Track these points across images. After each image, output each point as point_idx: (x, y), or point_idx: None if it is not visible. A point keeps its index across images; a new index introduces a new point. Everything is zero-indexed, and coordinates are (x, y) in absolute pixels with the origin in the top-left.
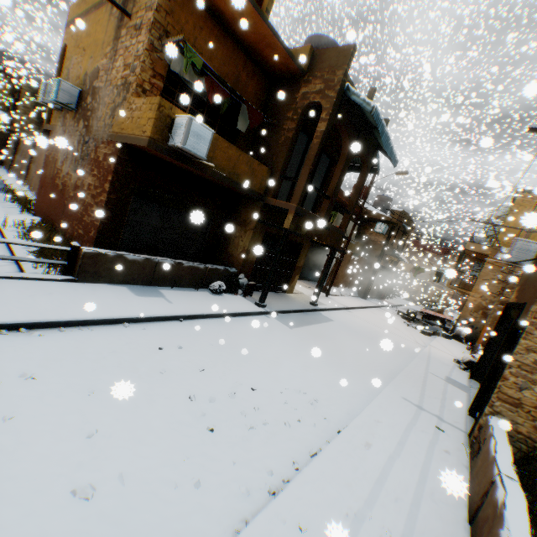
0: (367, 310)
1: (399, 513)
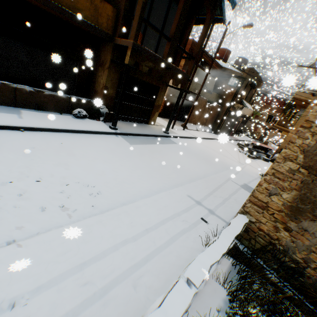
0: (213, 140)
1: (73, 299)
